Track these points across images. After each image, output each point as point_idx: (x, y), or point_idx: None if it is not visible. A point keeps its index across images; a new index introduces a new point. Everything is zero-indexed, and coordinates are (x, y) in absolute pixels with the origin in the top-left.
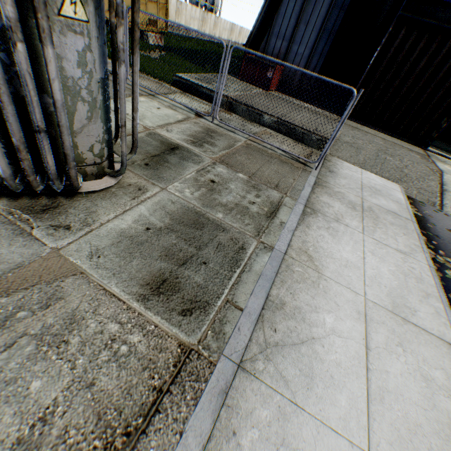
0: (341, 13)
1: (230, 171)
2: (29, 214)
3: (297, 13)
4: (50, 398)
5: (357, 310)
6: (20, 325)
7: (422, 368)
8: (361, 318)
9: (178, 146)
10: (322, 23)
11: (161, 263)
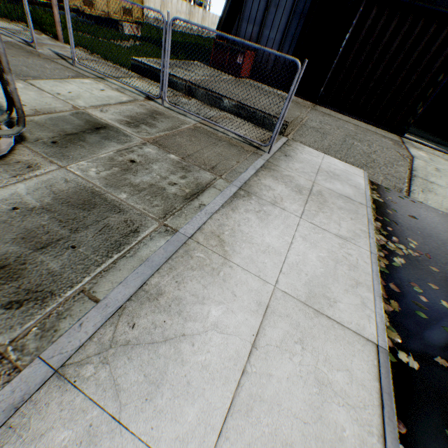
0: None
1: (161, 152)
2: None
3: None
4: None
5: (259, 301)
6: None
7: (321, 370)
8: (260, 311)
9: (107, 126)
10: (292, 5)
11: (11, 247)
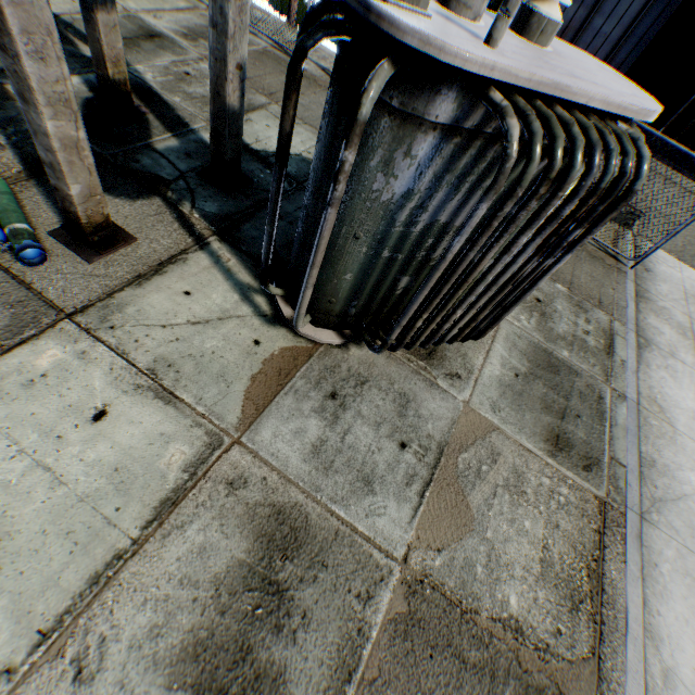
0: None
1: (547, 281)
2: (422, 360)
3: None
4: (540, 534)
5: None
6: (489, 477)
7: None
8: None
9: None
10: None
11: (546, 417)
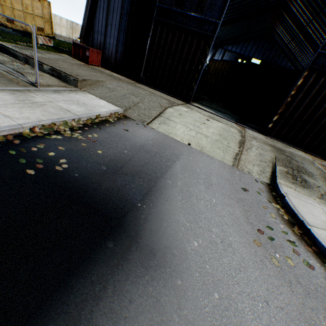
0: (127, 18)
1: None
2: None
3: (105, 19)
4: None
5: None
6: None
7: None
8: None
9: None
10: (119, 25)
11: None
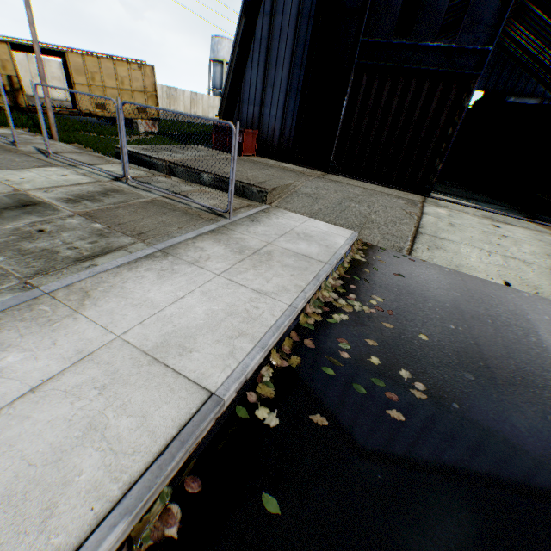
0: (302, 71)
1: (86, 222)
2: None
3: (262, 78)
4: None
5: (83, 349)
6: None
7: (105, 415)
8: (75, 358)
9: (40, 203)
10: (287, 83)
11: None
